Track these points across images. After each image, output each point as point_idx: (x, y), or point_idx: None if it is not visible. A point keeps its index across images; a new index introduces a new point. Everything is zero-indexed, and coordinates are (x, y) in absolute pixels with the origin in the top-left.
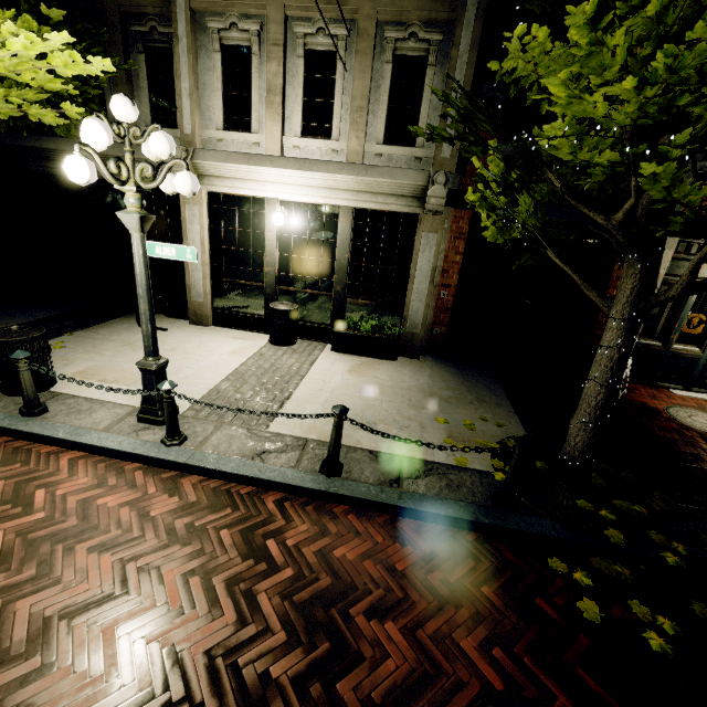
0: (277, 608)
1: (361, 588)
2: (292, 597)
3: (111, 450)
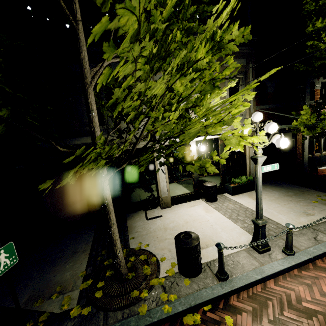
0: None
1: None
2: None
3: (283, 270)
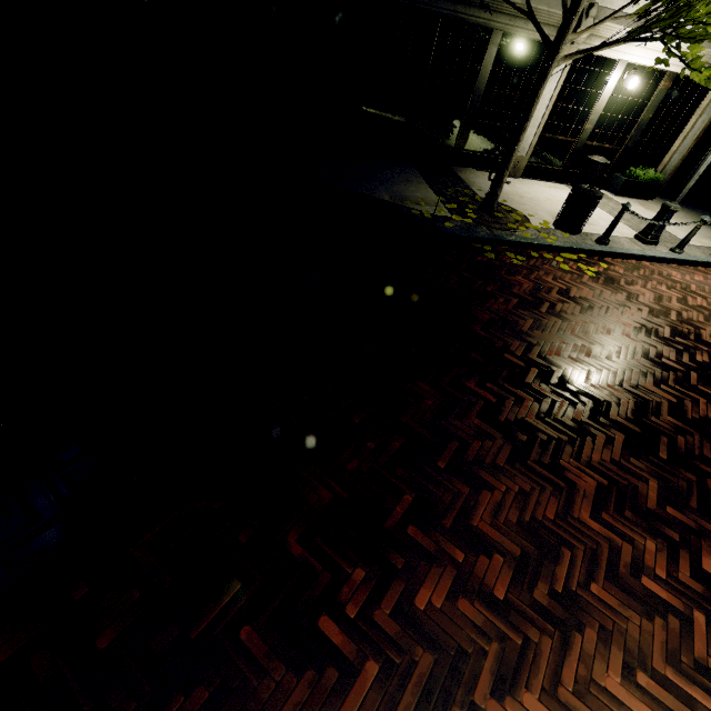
0: None
1: None
2: None
3: (664, 258)
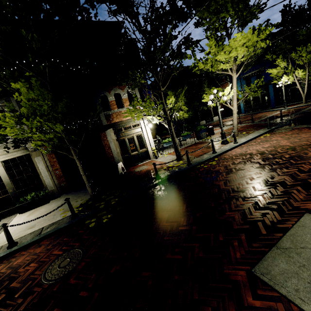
0: None
1: (23, 264)
2: None
3: None
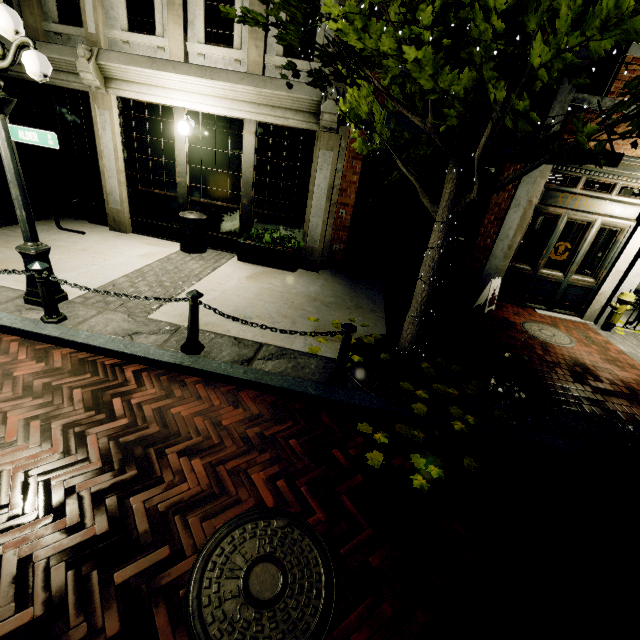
0: (102, 445)
1: (184, 435)
2: (119, 438)
3: None
